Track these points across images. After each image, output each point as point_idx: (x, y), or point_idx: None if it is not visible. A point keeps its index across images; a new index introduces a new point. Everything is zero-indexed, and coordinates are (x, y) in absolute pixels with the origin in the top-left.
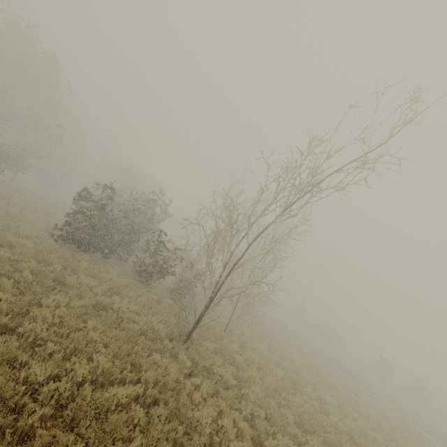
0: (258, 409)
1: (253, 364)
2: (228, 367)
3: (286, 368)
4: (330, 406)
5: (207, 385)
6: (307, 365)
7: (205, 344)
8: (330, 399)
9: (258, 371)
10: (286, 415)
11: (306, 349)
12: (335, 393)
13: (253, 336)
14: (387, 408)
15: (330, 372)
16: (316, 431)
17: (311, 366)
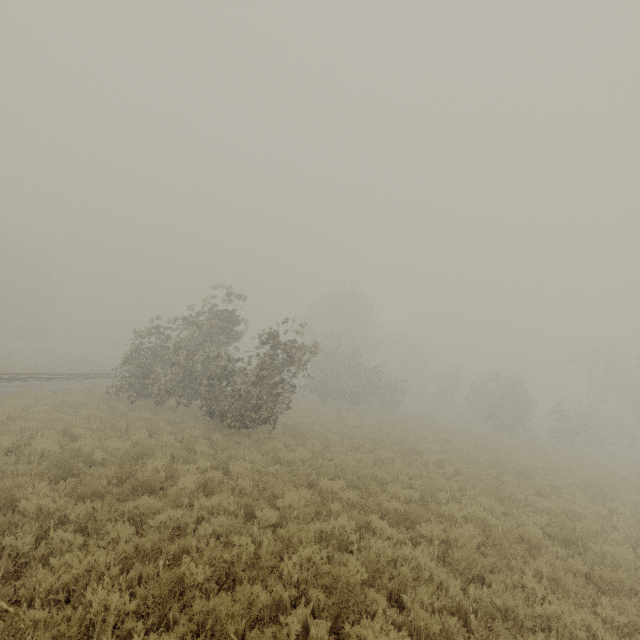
0: None
1: None
2: None
3: None
4: None
5: None
6: None
7: None
8: None
9: None
10: None
11: None
12: None
13: None
14: None
15: None
16: None
17: None
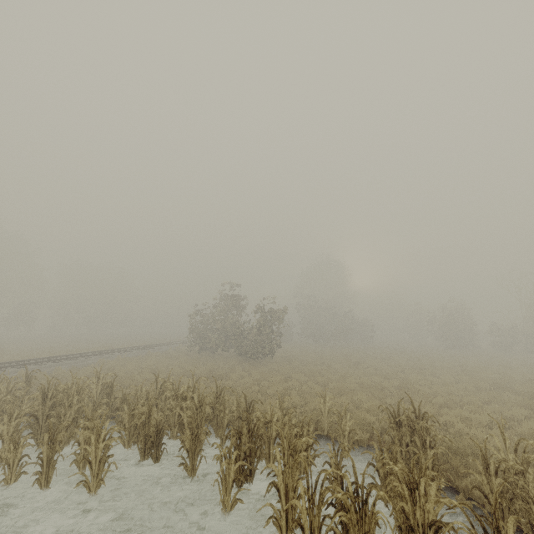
0: None
1: None
2: None
3: None
4: None
5: None
6: None
7: None
8: None
9: None
10: None
11: None
12: None
13: None
14: None
15: None
16: None
17: None
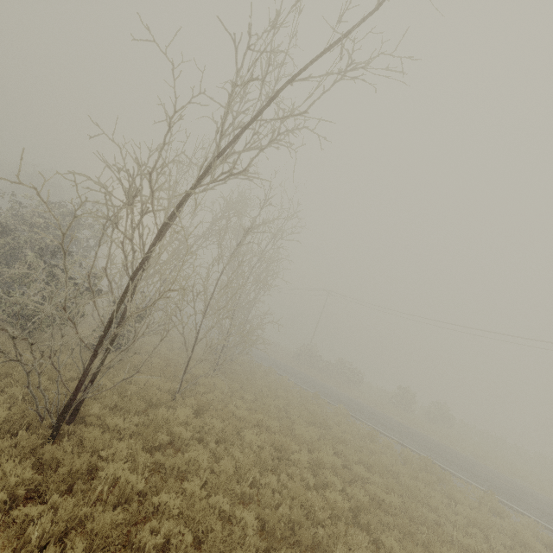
0: (182, 529)
1: (211, 437)
2: (142, 456)
3: (272, 428)
4: (329, 474)
5: (47, 520)
6: (307, 416)
7: (111, 423)
8: (331, 460)
9: (216, 446)
10: (244, 519)
11: (312, 394)
12: (341, 448)
13: (232, 390)
14: (408, 448)
15: (338, 418)
16: (297, 533)
17: (313, 416)
